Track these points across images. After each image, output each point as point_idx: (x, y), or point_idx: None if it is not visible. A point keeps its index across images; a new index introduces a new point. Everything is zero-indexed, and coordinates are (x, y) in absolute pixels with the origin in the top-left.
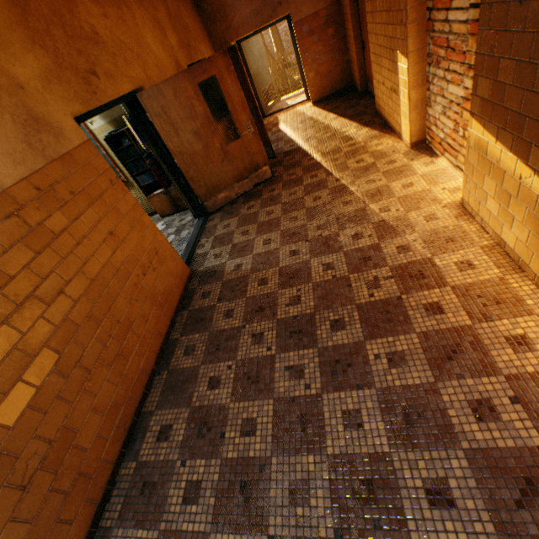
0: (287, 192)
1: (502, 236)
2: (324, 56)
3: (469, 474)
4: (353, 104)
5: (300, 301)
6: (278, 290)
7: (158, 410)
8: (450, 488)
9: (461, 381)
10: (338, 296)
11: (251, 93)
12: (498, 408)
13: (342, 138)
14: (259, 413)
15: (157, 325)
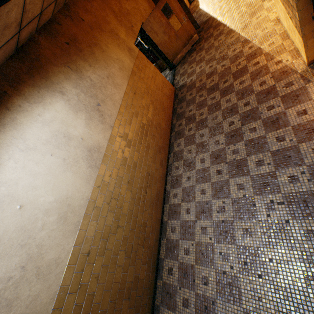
0: (206, 43)
1: (285, 27)
2: None
3: (254, 98)
4: None
5: (213, 81)
6: (206, 81)
7: (176, 122)
8: (249, 102)
9: (258, 80)
10: (226, 74)
11: (182, 0)
12: (266, 81)
13: (232, 1)
14: (204, 111)
15: (169, 104)
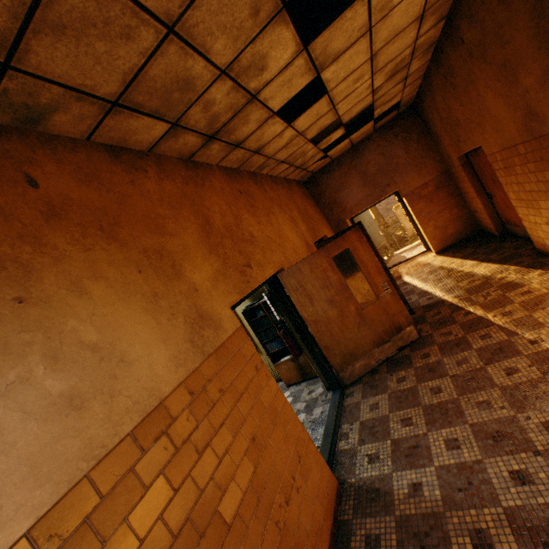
0: (451, 358)
1: None
2: (440, 213)
3: None
4: (493, 247)
5: None
6: None
7: None
8: None
9: None
10: None
11: (378, 256)
12: None
13: (502, 285)
14: None
15: None
